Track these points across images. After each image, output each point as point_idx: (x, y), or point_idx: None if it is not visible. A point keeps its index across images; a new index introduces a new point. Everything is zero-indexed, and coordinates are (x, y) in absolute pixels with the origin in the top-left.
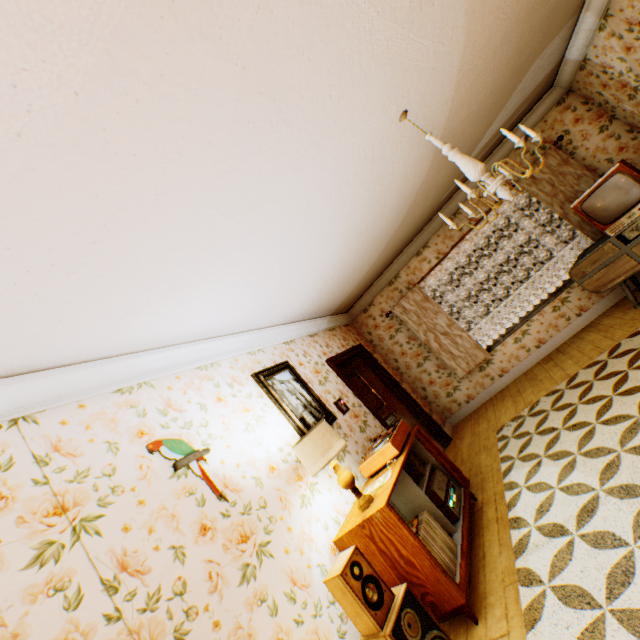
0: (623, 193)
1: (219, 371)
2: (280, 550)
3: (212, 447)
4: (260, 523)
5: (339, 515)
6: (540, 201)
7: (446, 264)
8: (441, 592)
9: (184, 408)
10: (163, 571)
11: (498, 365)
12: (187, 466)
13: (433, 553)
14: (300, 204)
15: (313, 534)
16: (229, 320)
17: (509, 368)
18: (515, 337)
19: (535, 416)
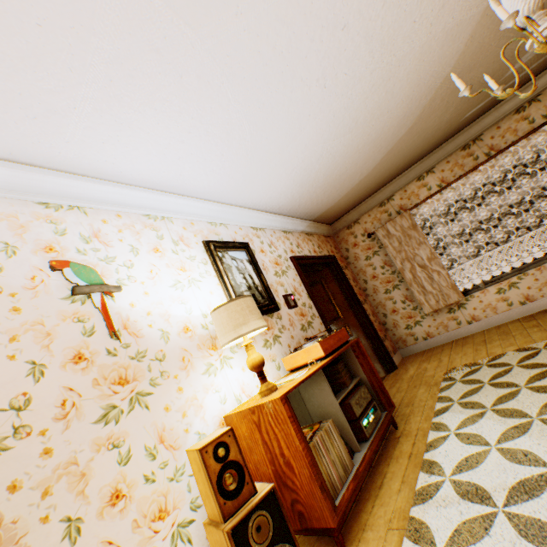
0: None
1: (168, 226)
2: (160, 405)
3: (127, 288)
4: (148, 373)
5: (243, 395)
6: None
7: (447, 194)
8: (313, 507)
9: (112, 244)
10: (8, 381)
11: (470, 311)
12: (88, 295)
13: (320, 464)
14: (277, 34)
15: (205, 403)
16: (190, 178)
17: (481, 317)
18: (500, 287)
19: (494, 368)
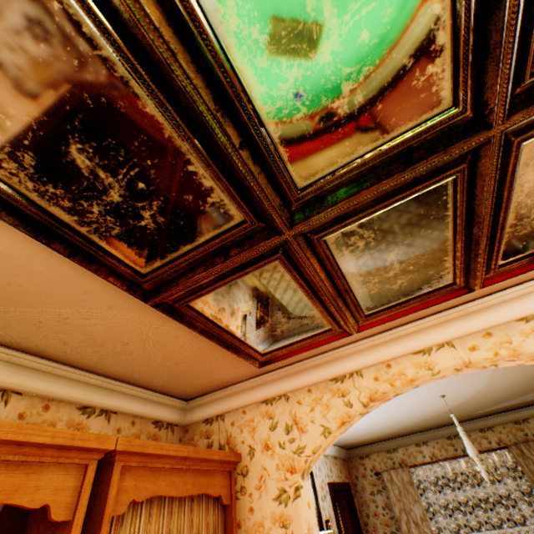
0: None
1: None
2: None
3: None
4: None
5: None
6: (524, 472)
7: (436, 467)
8: None
9: None
10: None
11: None
12: None
13: None
14: None
15: None
16: None
17: None
18: None
19: None
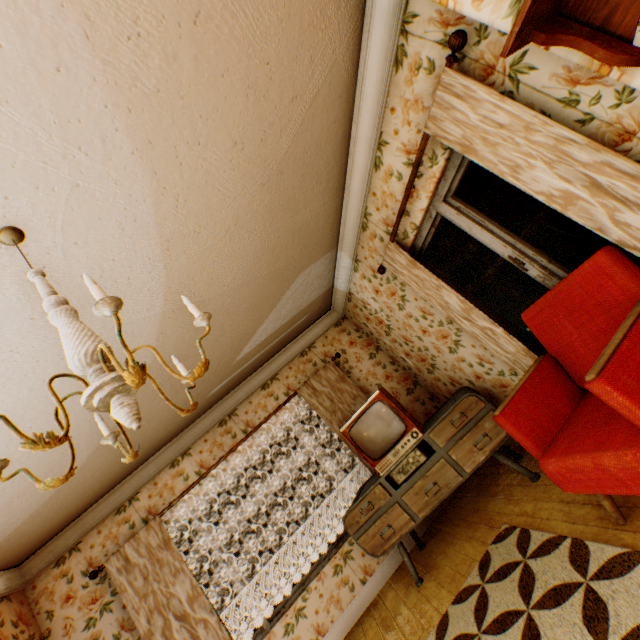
0: (386, 424)
1: None
2: None
3: None
4: None
5: None
6: (321, 415)
7: (209, 483)
8: None
9: None
10: None
11: None
12: None
13: None
14: None
15: None
16: None
17: None
18: (287, 621)
19: None
